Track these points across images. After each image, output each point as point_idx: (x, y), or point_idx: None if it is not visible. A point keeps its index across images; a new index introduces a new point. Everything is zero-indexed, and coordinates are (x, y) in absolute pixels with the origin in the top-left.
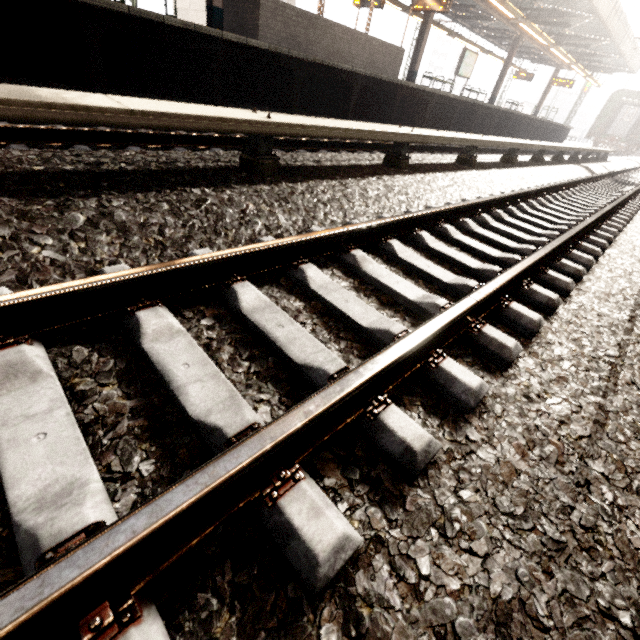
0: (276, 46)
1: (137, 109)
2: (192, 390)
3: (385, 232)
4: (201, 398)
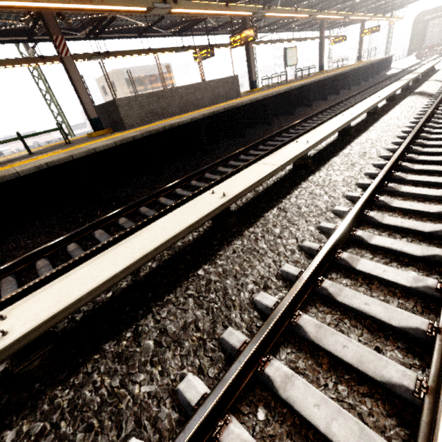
0: (121, 140)
1: None
2: None
3: None
4: None
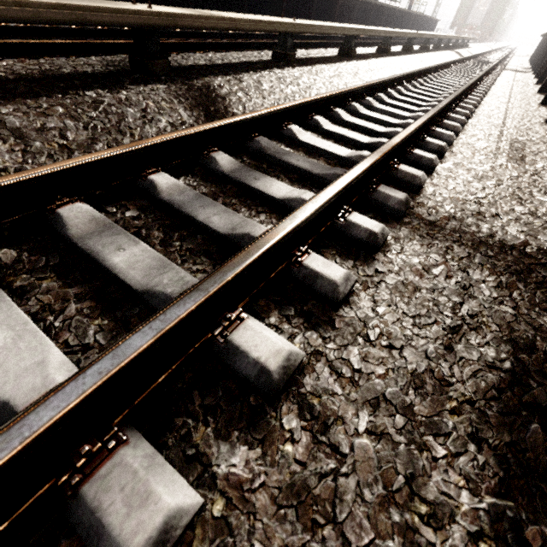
0: None
1: (250, 19)
2: (356, 138)
3: (372, 90)
4: (362, 139)
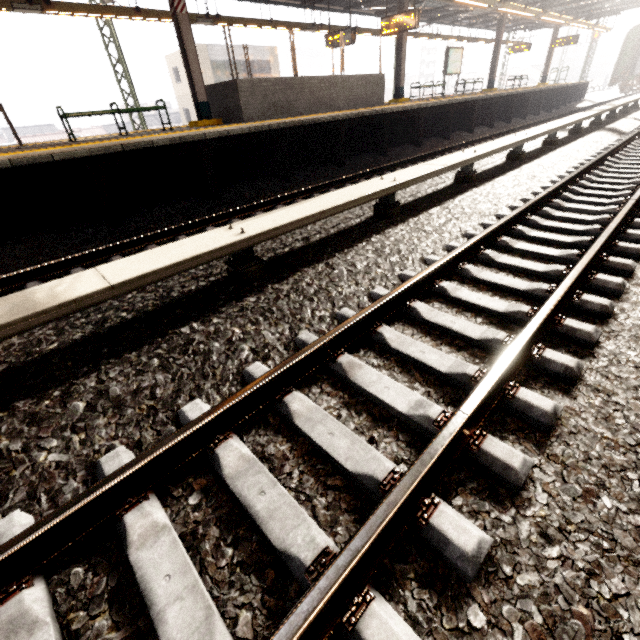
0: (256, 127)
1: (117, 282)
2: (171, 615)
3: (375, 317)
4: (178, 626)
